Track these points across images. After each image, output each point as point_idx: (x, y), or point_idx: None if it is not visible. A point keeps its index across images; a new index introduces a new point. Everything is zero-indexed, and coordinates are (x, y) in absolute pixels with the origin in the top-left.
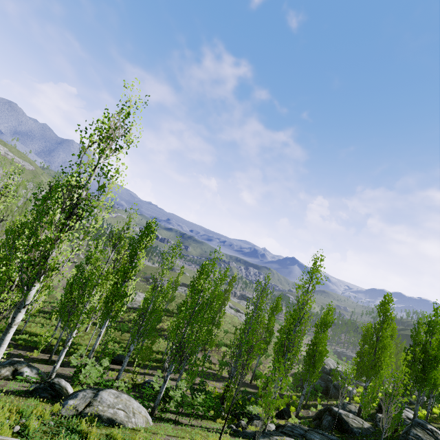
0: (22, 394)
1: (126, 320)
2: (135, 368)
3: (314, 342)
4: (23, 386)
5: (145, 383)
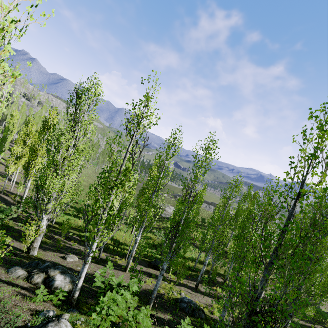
0: None
1: (161, 227)
2: (170, 274)
3: None
4: (33, 311)
5: (181, 302)
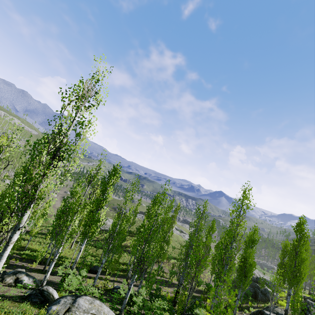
0: (18, 300)
1: (100, 239)
2: (107, 276)
3: (244, 256)
4: (21, 292)
5: (114, 289)
